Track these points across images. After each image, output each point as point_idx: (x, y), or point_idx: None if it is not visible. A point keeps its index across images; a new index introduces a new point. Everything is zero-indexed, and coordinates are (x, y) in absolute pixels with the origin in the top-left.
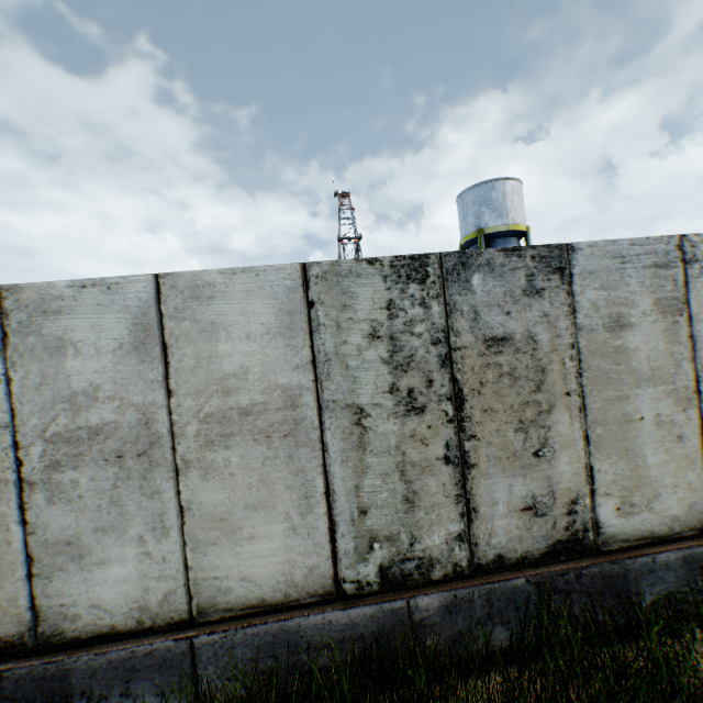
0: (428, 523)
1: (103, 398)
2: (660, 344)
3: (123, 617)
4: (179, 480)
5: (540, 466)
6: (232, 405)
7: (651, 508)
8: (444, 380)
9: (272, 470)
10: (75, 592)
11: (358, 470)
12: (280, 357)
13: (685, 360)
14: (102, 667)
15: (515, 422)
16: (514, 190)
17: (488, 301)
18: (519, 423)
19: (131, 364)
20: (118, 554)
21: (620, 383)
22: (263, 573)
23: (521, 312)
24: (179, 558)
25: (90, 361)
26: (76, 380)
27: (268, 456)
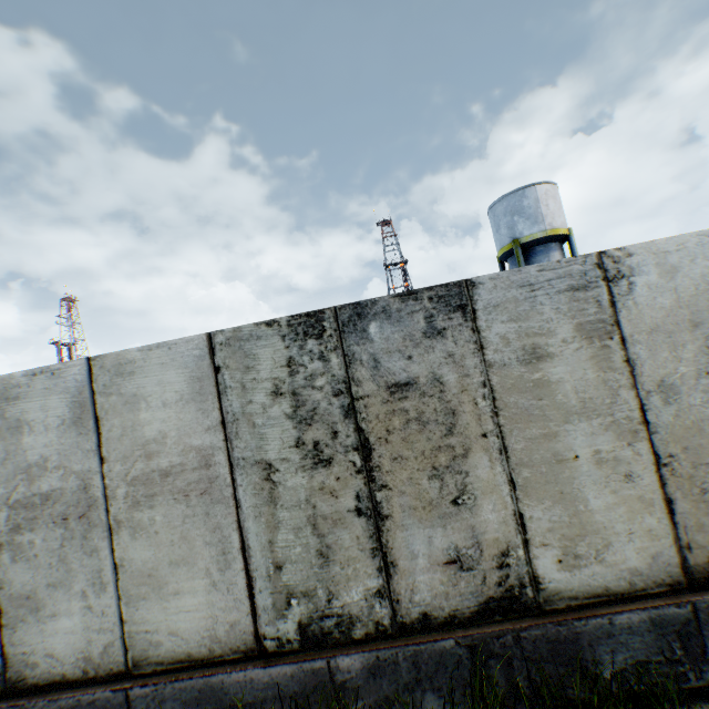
0: (345, 578)
1: (52, 468)
2: (590, 372)
3: (72, 666)
4: (113, 539)
5: (462, 514)
6: (154, 468)
7: (603, 559)
8: (349, 431)
9: (192, 527)
10: (34, 641)
11: (271, 525)
12: (193, 421)
13: (625, 388)
14: None
15: (429, 469)
16: (547, 194)
17: (387, 348)
18: (432, 470)
19: (72, 437)
20: (66, 607)
21: (545, 420)
22: (188, 628)
23: (423, 355)
24: (116, 612)
25: (41, 437)
26: (31, 454)
27: (188, 514)
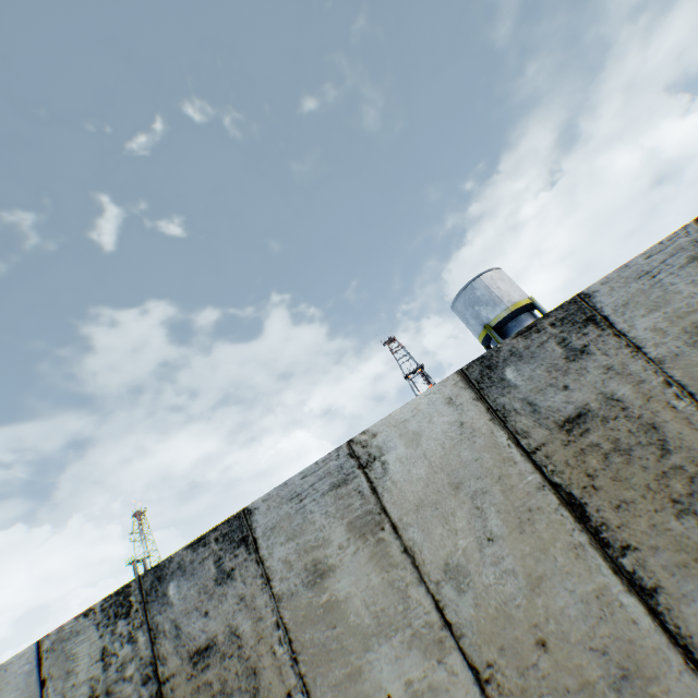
0: None
1: None
2: (374, 576)
3: None
4: None
5: None
6: None
7: None
8: None
9: None
10: None
11: None
12: None
13: (414, 584)
14: None
15: None
16: (494, 279)
17: (186, 607)
18: None
19: None
20: None
21: (345, 652)
22: None
23: (218, 605)
24: None
25: None
26: None
27: None
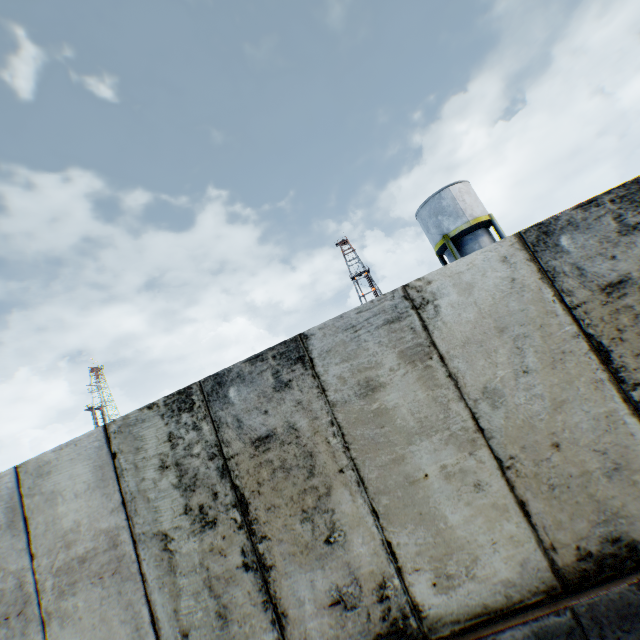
0: (244, 635)
1: None
2: (420, 393)
3: None
4: (47, 630)
5: (336, 552)
6: (74, 555)
7: (475, 574)
8: (226, 489)
9: (109, 607)
10: None
11: (174, 593)
12: (101, 505)
13: (454, 401)
14: None
15: (299, 512)
16: (461, 191)
17: (246, 407)
18: (302, 512)
19: (8, 539)
20: None
21: (391, 445)
22: None
23: (277, 407)
24: None
25: None
26: None
27: (104, 594)
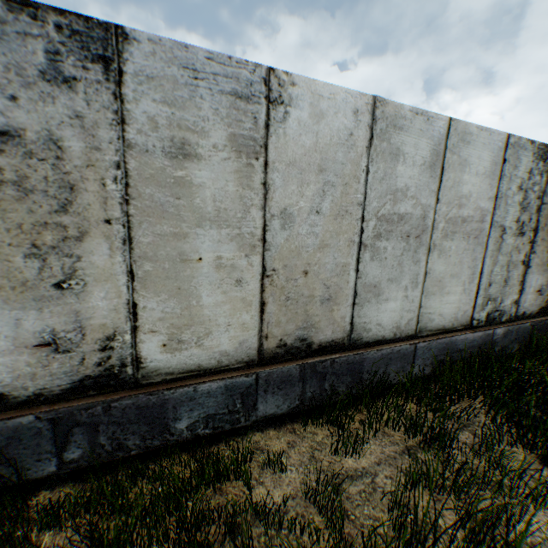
0: (507, 294)
1: (409, 196)
2: None
3: (388, 332)
4: (428, 256)
5: (547, 271)
6: (459, 215)
7: None
8: (533, 220)
9: (464, 257)
10: (371, 316)
11: (493, 262)
12: (484, 190)
13: None
14: (378, 358)
15: (547, 247)
16: None
17: None
18: (547, 248)
19: (425, 176)
20: (394, 295)
21: None
22: (447, 313)
23: None
24: (418, 301)
25: (408, 169)
26: (399, 180)
27: (465, 248)
